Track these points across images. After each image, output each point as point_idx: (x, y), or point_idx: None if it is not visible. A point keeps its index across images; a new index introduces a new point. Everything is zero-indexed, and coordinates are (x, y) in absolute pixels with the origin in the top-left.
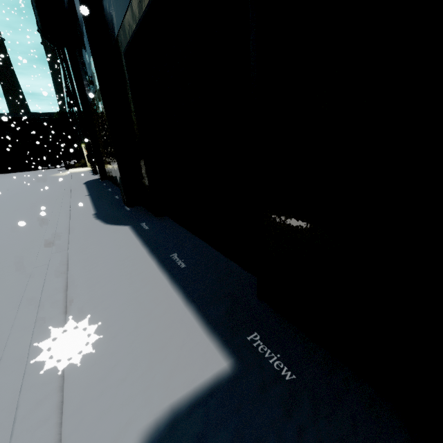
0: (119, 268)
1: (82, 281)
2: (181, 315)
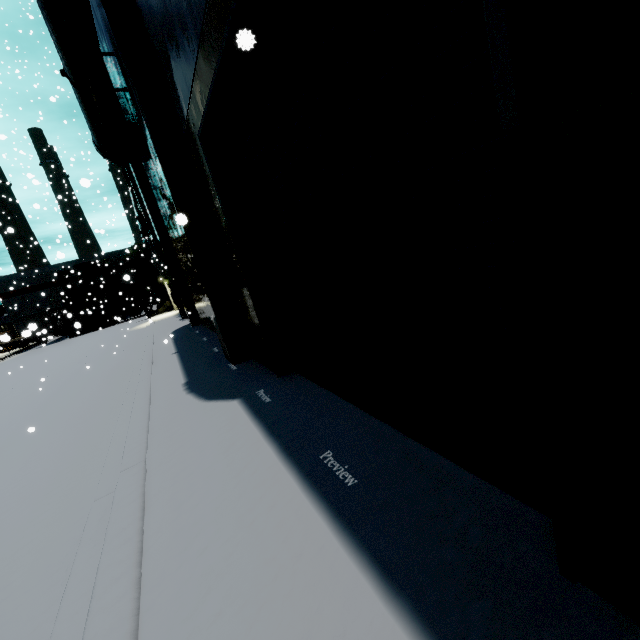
0: (231, 496)
1: (168, 535)
2: (385, 639)
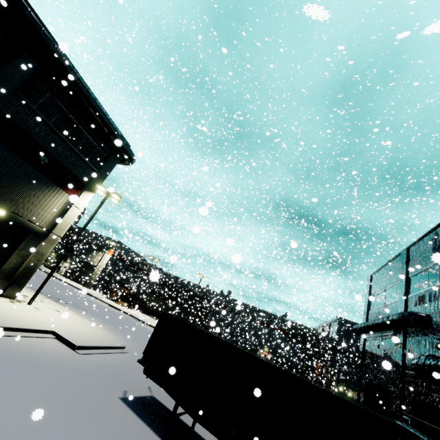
0: None
1: None
2: None
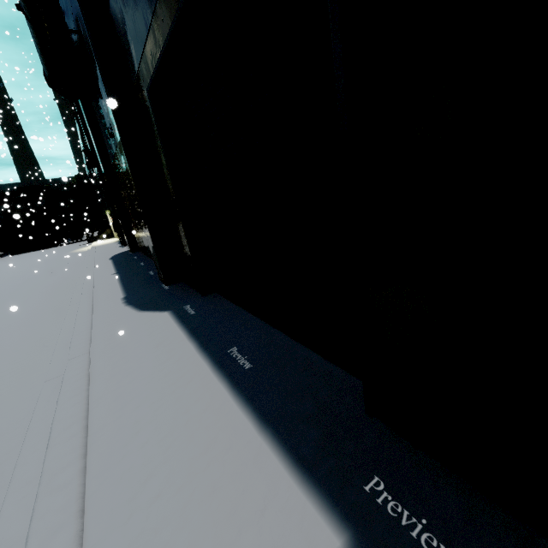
0: (159, 375)
1: (109, 400)
2: (255, 450)
